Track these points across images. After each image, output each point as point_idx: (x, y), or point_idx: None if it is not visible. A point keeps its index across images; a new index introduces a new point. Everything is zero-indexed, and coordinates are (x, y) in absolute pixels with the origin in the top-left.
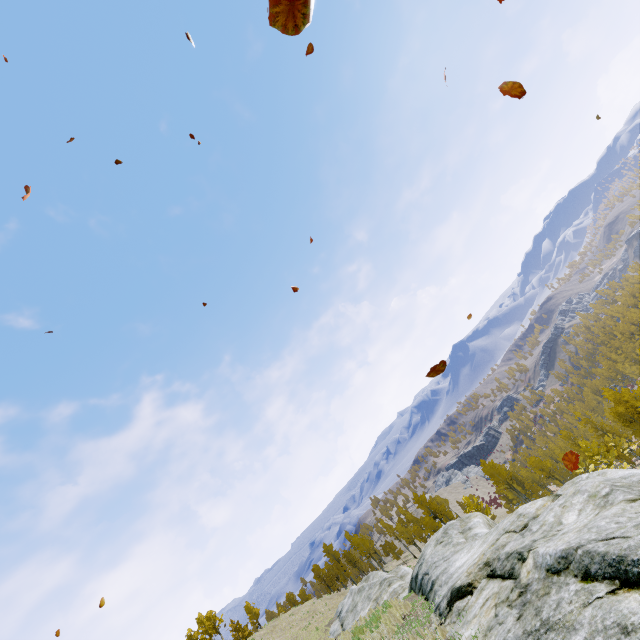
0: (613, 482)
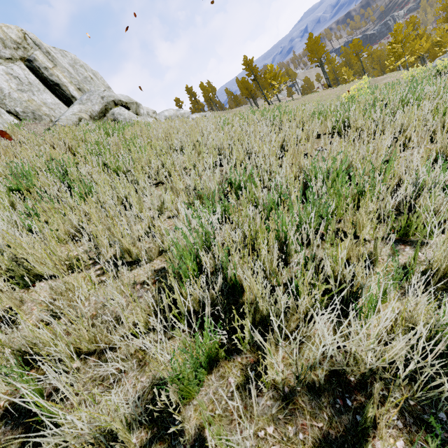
0: None
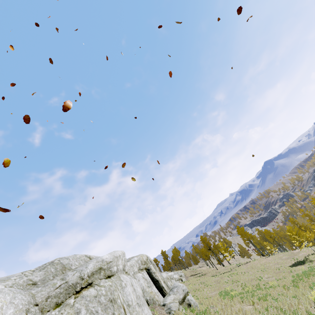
0: (59, 260)
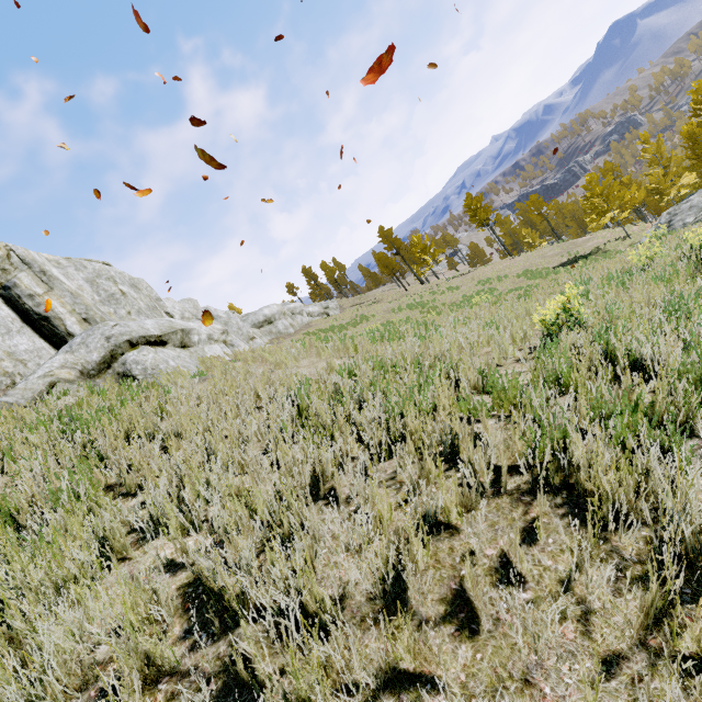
0: None
